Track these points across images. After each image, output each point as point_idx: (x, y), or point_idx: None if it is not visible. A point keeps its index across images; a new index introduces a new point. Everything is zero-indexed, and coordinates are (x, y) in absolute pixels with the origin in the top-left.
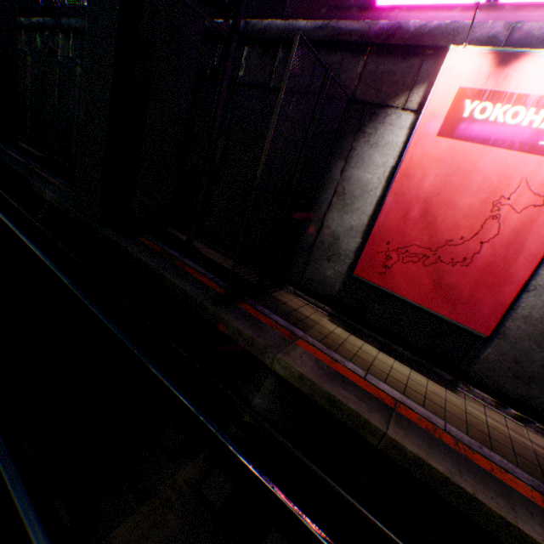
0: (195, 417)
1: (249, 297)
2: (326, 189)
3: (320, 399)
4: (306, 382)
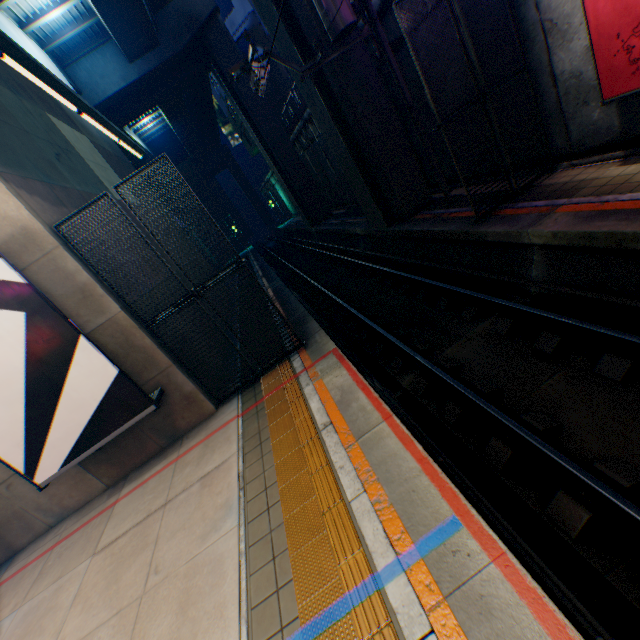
0: (480, 300)
1: (508, 203)
2: (533, 41)
3: (578, 243)
4: (558, 236)
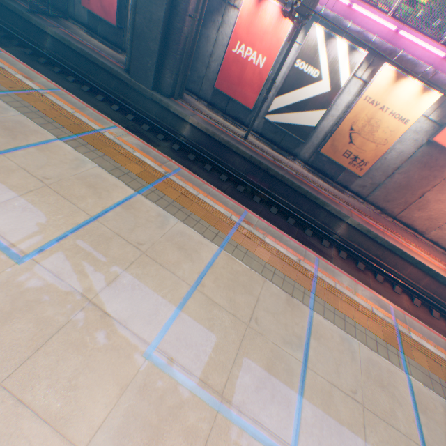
0: (23, 42)
1: (47, 17)
2: None
3: (62, 41)
4: (58, 36)
